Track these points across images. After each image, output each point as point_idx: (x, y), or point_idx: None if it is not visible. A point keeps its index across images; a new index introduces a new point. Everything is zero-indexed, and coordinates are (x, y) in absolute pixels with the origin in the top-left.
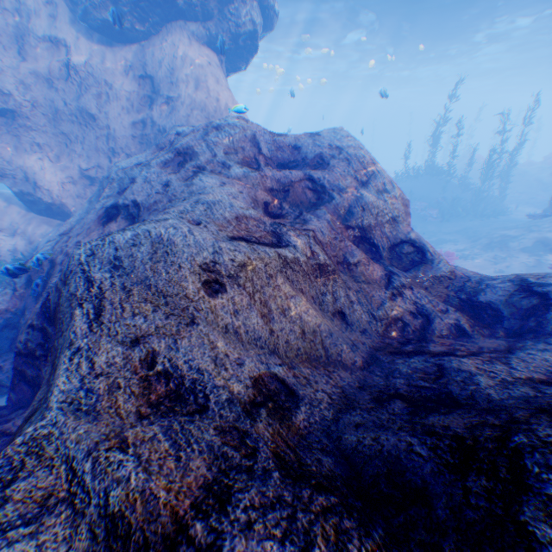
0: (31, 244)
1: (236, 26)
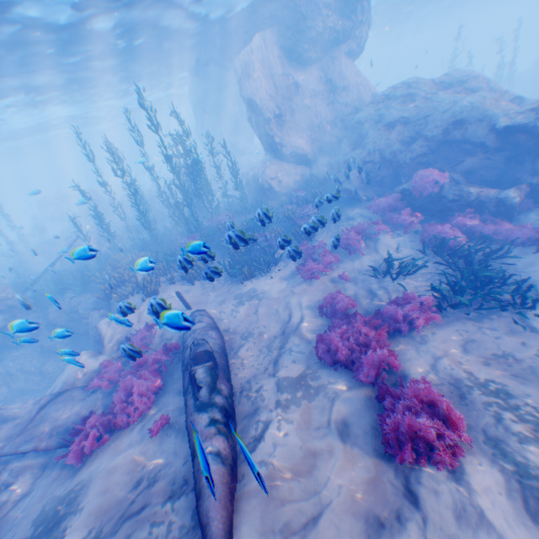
0: (303, 177)
1: (360, 39)
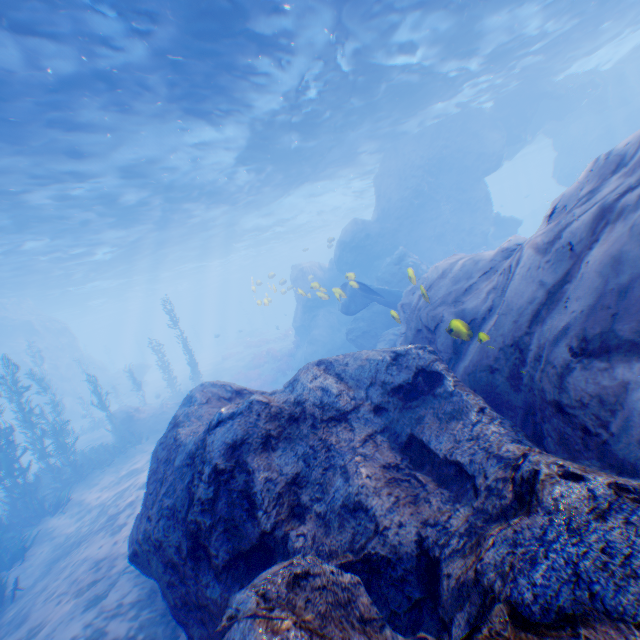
0: None
1: None
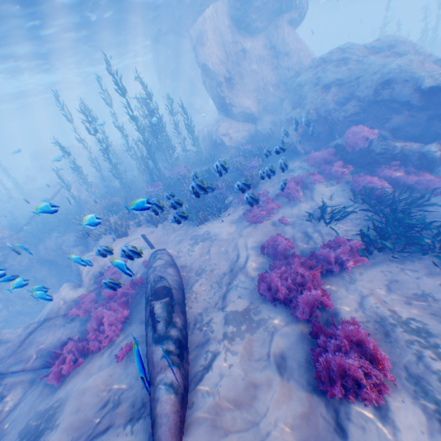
0: (250, 133)
1: (301, 9)
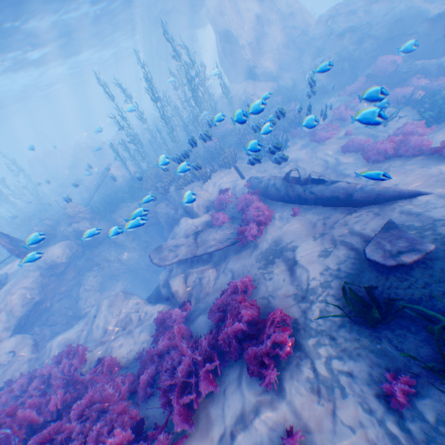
0: (273, 90)
1: None
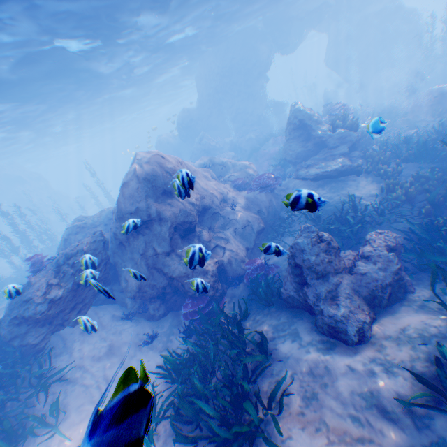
0: None
1: None
